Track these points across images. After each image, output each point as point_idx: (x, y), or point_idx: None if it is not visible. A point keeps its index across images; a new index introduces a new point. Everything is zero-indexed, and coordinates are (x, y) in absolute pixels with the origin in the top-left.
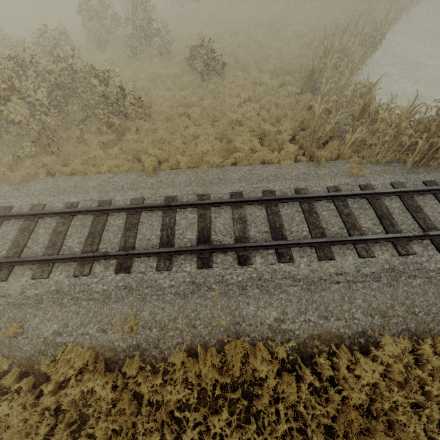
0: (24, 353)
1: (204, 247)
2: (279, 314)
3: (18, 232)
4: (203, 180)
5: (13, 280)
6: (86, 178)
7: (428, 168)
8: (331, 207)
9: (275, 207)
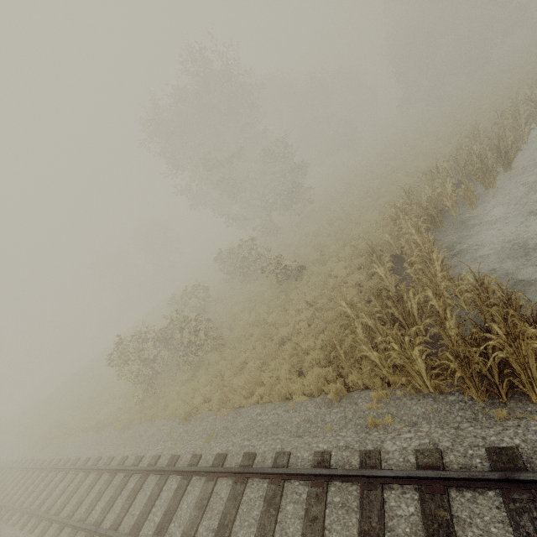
0: None
1: None
2: None
3: (87, 487)
4: (214, 430)
5: None
6: (152, 425)
7: (528, 406)
8: (301, 497)
9: (240, 486)
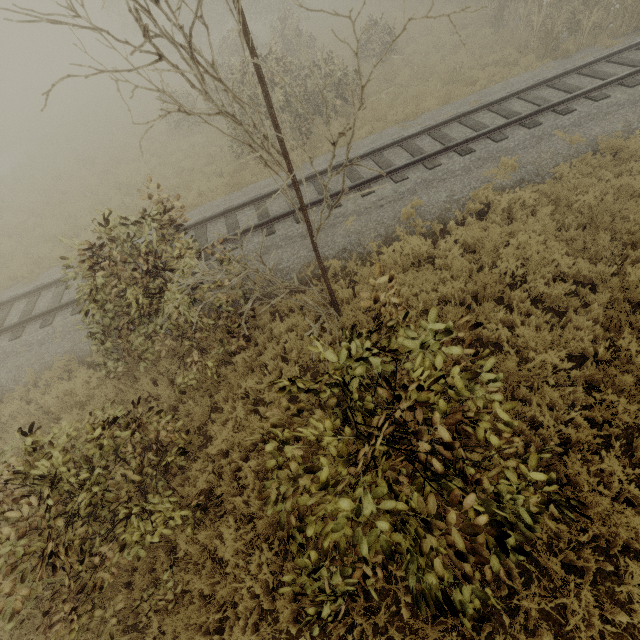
0: (433, 215)
1: (526, 113)
2: (624, 123)
3: (347, 175)
4: (469, 103)
5: (380, 190)
6: (355, 143)
7: None
8: (610, 66)
9: (559, 83)
